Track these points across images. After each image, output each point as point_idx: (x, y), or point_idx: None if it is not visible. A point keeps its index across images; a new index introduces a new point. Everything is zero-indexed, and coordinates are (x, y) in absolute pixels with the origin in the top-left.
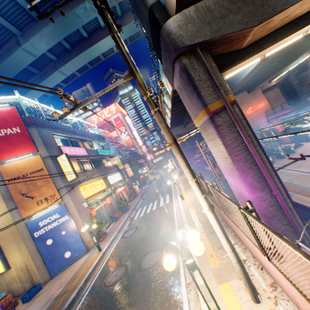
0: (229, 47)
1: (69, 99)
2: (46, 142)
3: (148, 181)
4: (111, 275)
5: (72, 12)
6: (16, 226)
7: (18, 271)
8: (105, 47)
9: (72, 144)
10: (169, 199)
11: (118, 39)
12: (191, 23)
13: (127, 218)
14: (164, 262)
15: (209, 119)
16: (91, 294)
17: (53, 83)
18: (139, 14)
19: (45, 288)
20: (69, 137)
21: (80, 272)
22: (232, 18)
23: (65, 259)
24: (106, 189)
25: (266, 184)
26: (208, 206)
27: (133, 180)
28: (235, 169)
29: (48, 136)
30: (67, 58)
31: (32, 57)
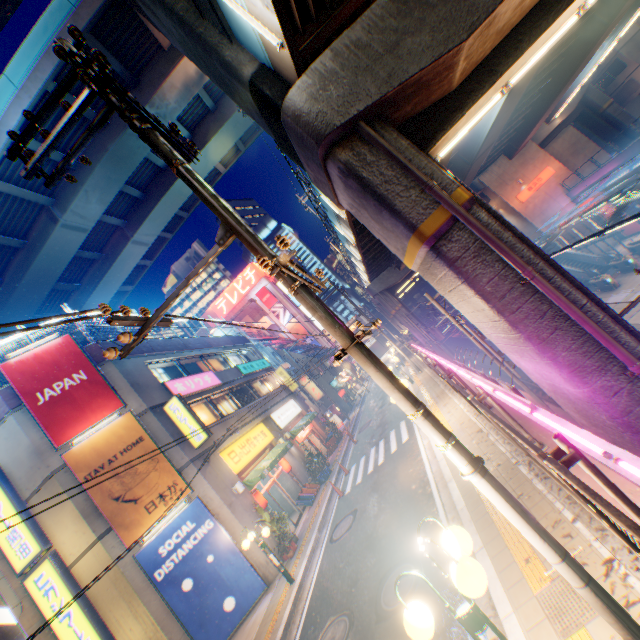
0: (425, 98)
1: (126, 318)
2: (137, 383)
3: (357, 399)
4: None
5: (127, 134)
6: (118, 566)
7: None
8: (202, 172)
9: (186, 370)
10: (407, 431)
11: (189, 175)
12: (332, 83)
13: (332, 494)
14: (405, 622)
15: (431, 252)
16: None
17: (127, 266)
18: (237, 98)
19: None
20: (179, 358)
21: None
22: (410, 43)
23: (226, 615)
24: (274, 441)
25: (607, 354)
26: (468, 463)
27: (327, 405)
28: (523, 340)
29: (138, 371)
30: (140, 214)
31: (81, 234)
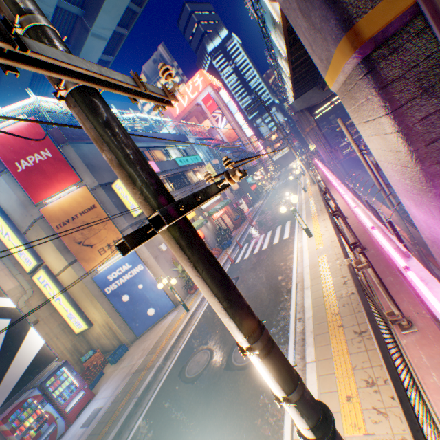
0: None
1: None
2: (91, 165)
3: (264, 194)
4: (193, 360)
5: None
6: (83, 282)
7: (102, 328)
8: None
9: None
10: (289, 231)
11: None
12: None
13: (228, 259)
14: None
15: (362, 66)
16: (167, 384)
17: (91, 60)
18: None
19: (130, 351)
20: None
21: (162, 340)
22: None
23: (148, 317)
24: (195, 217)
25: None
26: (309, 429)
27: (241, 194)
28: (432, 195)
29: (92, 155)
30: (95, 4)
31: None
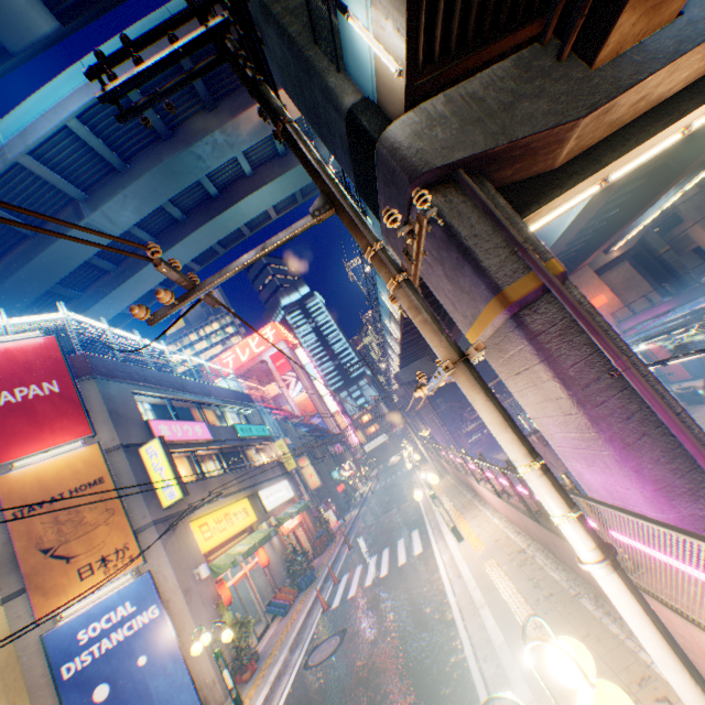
0: (528, 167)
1: (176, 270)
2: (117, 412)
3: (357, 499)
4: None
5: (189, 151)
6: (16, 647)
7: None
8: (253, 210)
9: (177, 413)
10: (422, 541)
11: (296, 134)
12: (440, 125)
13: (313, 605)
14: None
15: (512, 321)
16: None
17: (142, 286)
18: (324, 131)
19: None
20: (172, 398)
21: None
22: (527, 107)
23: None
24: (256, 524)
25: (700, 477)
26: (596, 547)
27: (322, 497)
28: (602, 441)
29: (122, 398)
30: (174, 236)
31: (104, 239)
